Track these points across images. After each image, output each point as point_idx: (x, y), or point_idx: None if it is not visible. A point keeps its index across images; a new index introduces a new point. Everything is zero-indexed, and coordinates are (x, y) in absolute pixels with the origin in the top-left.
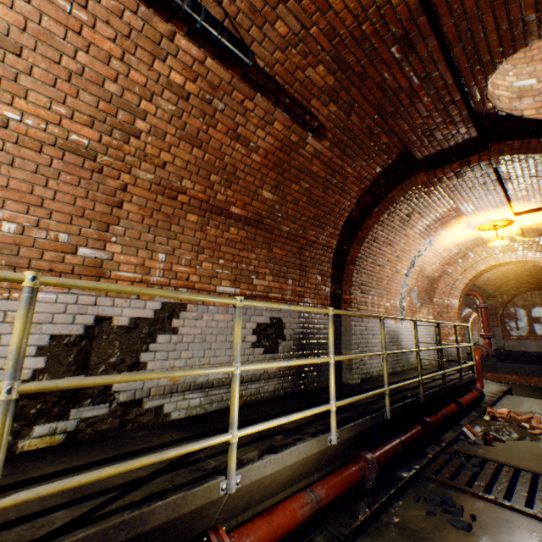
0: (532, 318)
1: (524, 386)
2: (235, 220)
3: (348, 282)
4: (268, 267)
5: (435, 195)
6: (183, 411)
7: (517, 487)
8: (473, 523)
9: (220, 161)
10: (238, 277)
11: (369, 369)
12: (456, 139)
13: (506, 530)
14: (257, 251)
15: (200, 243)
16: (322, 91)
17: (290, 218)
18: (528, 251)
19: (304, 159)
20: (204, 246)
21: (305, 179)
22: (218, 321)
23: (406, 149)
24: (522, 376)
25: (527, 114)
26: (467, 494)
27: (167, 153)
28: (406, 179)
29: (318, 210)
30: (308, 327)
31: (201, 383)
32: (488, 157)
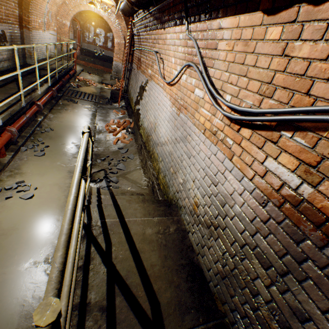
0: (96, 34)
1: (87, 68)
2: None
3: (27, 9)
4: None
5: None
6: None
7: (86, 97)
8: (78, 103)
9: None
10: None
11: None
12: None
13: (84, 103)
14: None
15: None
16: None
17: None
18: (102, 10)
19: None
20: None
21: None
22: None
23: None
24: (87, 63)
25: None
26: (75, 98)
27: None
28: None
29: None
30: (13, 35)
31: None
32: None
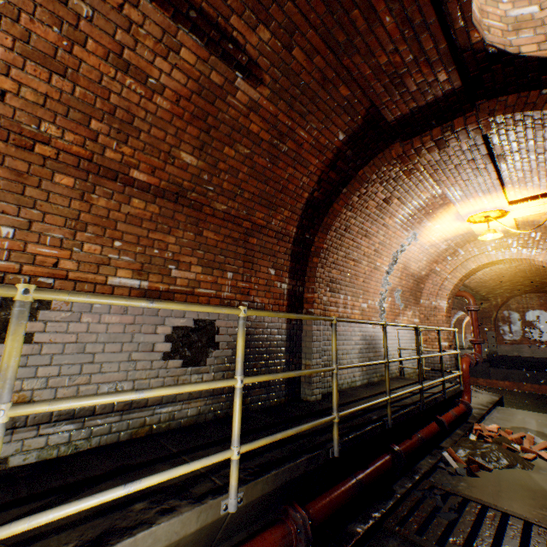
0: (526, 321)
1: (517, 393)
2: (139, 189)
3: (311, 278)
4: (196, 255)
5: (416, 175)
6: (33, 453)
7: (503, 546)
8: None
9: (104, 101)
10: (146, 266)
11: (338, 381)
12: (434, 91)
13: None
14: (177, 234)
15: (80, 217)
16: (243, 1)
17: (226, 193)
18: (524, 247)
19: (237, 112)
20: (88, 222)
21: (242, 141)
22: (110, 324)
23: (374, 108)
24: (515, 382)
25: (525, 51)
26: None
27: (4, 77)
28: (378, 151)
29: (266, 186)
30: (255, 332)
31: (72, 410)
32: (476, 118)
